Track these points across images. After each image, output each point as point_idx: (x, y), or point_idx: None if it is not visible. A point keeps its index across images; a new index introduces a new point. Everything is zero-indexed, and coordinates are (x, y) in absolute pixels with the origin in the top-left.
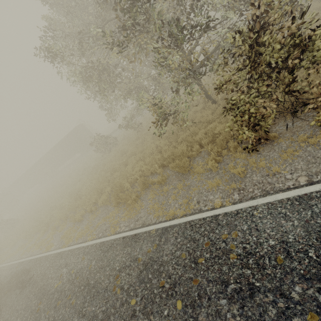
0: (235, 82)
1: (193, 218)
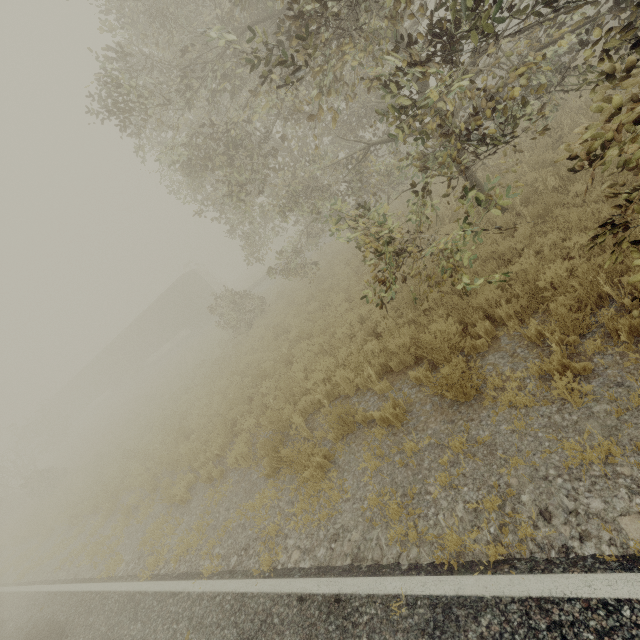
0: None
1: (555, 592)
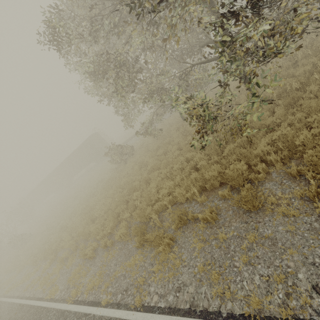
0: None
1: None
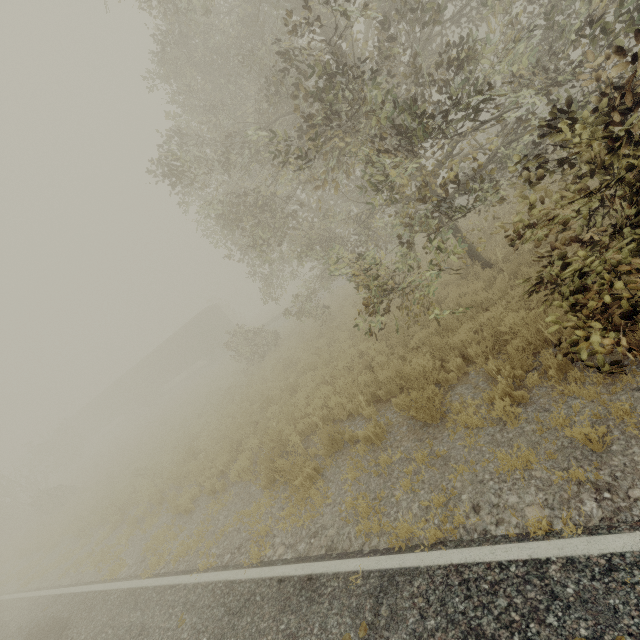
0: (563, 217)
1: (469, 559)
